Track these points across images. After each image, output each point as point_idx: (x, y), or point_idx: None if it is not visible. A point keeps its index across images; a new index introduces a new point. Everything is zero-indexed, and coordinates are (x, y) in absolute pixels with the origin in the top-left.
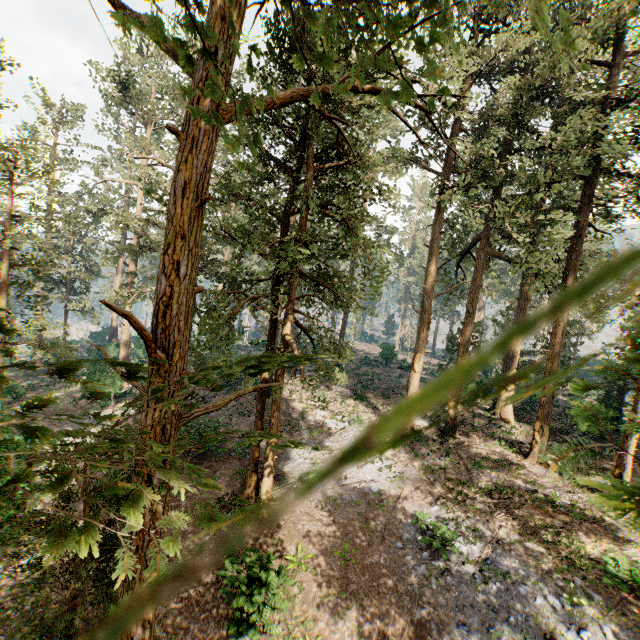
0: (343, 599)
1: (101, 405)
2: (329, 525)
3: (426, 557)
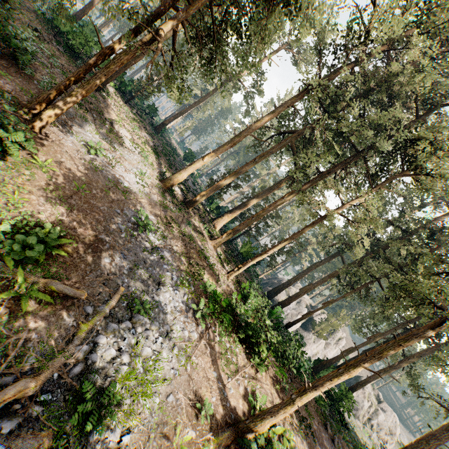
0: (60, 201)
1: None
2: (81, 172)
3: (129, 226)
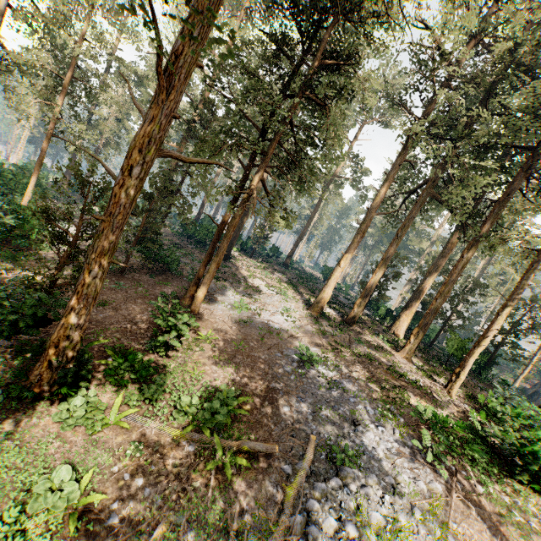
0: (227, 363)
1: None
2: (236, 331)
3: (294, 365)
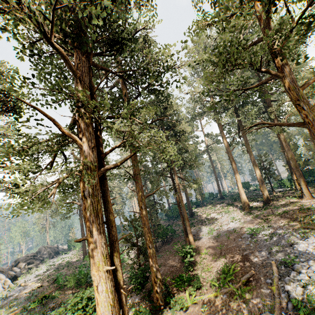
0: (220, 257)
1: None
2: (215, 243)
3: (250, 239)
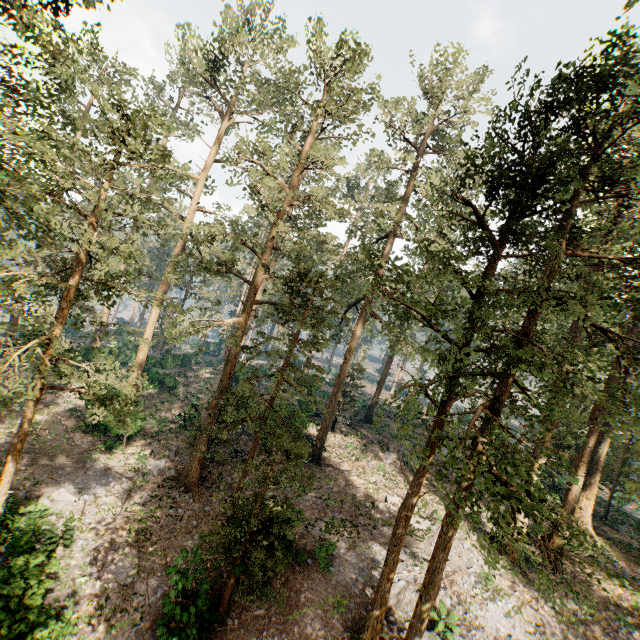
0: None
1: (106, 446)
2: None
3: None
